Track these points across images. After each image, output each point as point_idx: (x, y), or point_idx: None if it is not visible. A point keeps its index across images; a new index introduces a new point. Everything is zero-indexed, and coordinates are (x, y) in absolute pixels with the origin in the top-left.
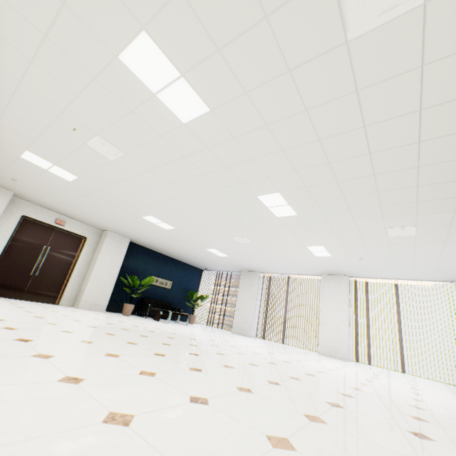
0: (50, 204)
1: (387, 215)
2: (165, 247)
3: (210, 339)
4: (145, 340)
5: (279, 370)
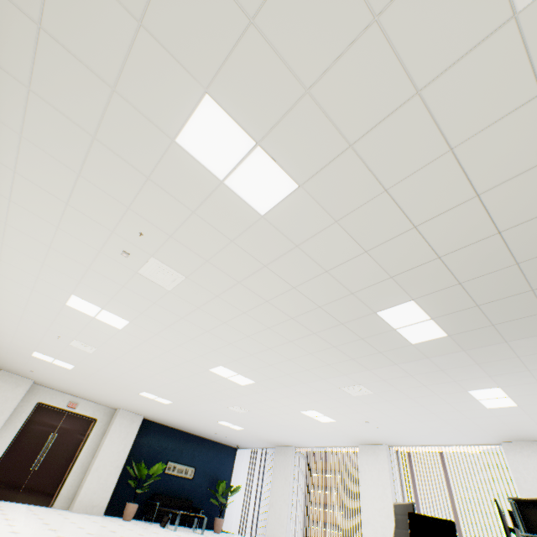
0: (64, 388)
1: (324, 376)
2: (180, 422)
3: None
4: None
5: None
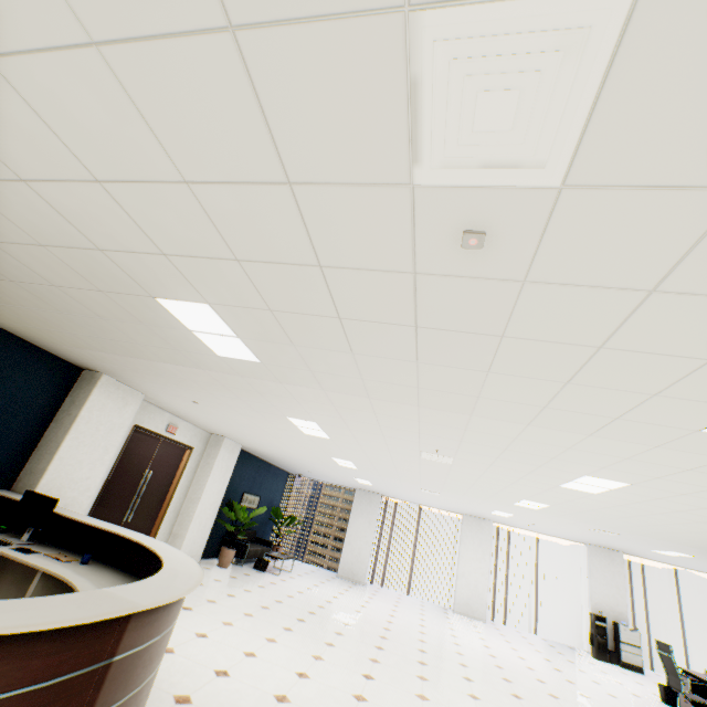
0: (185, 412)
1: (610, 528)
2: (286, 460)
3: (386, 619)
4: (407, 663)
5: (526, 682)
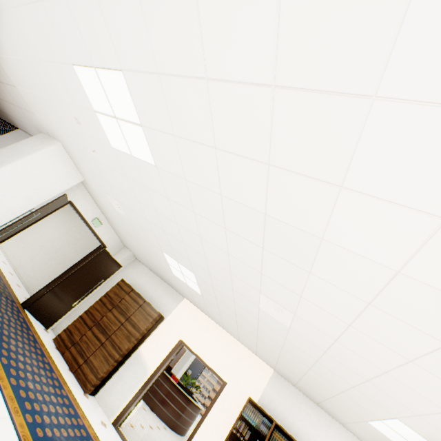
0: None
1: None
2: None
3: None
4: None
5: None
